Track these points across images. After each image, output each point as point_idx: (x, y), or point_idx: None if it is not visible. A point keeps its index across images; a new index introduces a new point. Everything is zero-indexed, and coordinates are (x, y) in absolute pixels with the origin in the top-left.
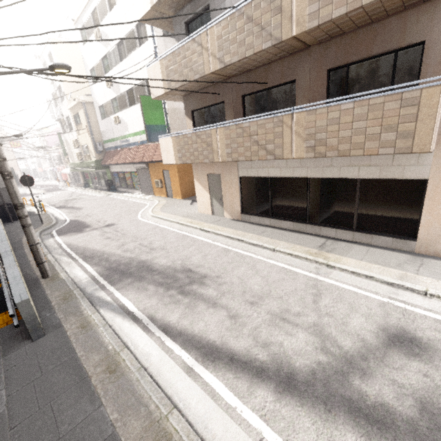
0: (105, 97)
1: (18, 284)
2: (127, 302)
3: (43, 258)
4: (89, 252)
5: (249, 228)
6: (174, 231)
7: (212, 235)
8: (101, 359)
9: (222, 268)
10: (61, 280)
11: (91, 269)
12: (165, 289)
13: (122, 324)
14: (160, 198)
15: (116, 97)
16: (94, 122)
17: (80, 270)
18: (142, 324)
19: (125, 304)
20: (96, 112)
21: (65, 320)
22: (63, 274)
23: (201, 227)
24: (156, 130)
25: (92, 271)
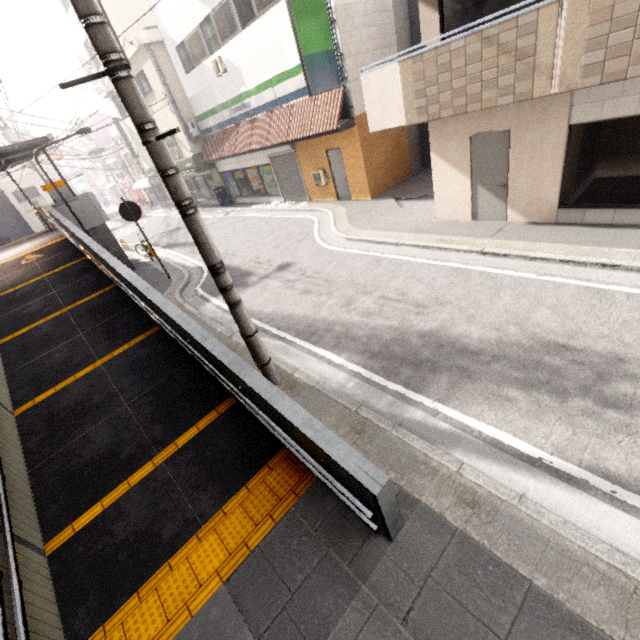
0: (186, 21)
1: (330, 440)
2: (497, 432)
3: (266, 355)
4: (298, 323)
5: (598, 236)
6: (423, 262)
7: (519, 261)
8: (615, 602)
9: (638, 335)
10: (307, 387)
11: (337, 358)
12: (555, 397)
13: (546, 491)
14: (327, 203)
15: (210, 14)
16: (173, 82)
17: (318, 362)
18: (600, 493)
19: (497, 437)
20: (172, 61)
21: (410, 485)
22: (300, 375)
23: (481, 249)
24: (321, 64)
25: (346, 364)
